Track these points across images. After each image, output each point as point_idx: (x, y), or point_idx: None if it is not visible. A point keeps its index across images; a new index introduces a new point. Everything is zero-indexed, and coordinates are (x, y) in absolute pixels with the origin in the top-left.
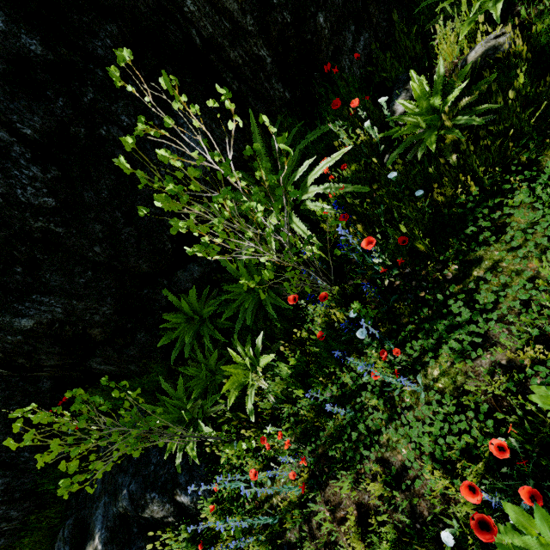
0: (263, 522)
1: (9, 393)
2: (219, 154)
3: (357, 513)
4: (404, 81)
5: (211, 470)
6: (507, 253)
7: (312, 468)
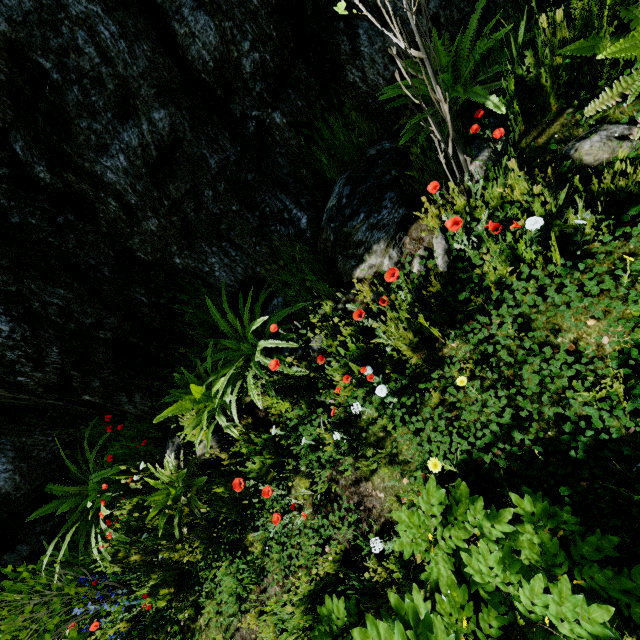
0: None
1: None
2: None
3: None
4: (172, 433)
5: None
6: (215, 615)
7: None
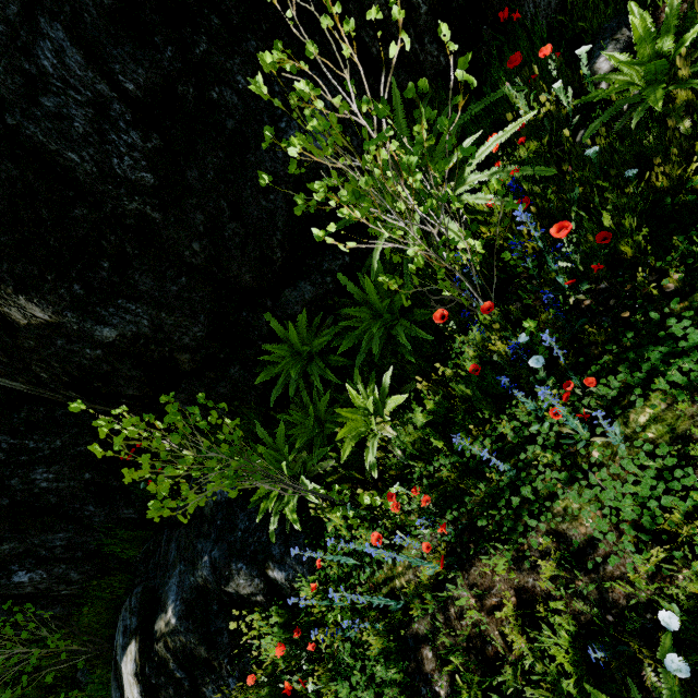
0: (384, 603)
1: (78, 430)
2: (369, 100)
3: (516, 600)
4: (612, 29)
5: (313, 543)
6: None
7: (451, 544)
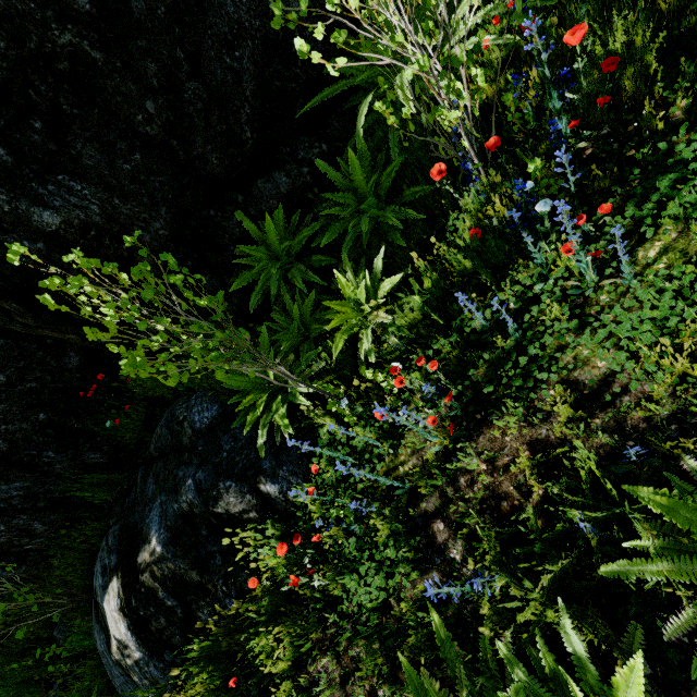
0: (392, 483)
1: (25, 364)
2: None
3: (529, 454)
4: None
5: (306, 453)
6: None
7: (456, 420)
